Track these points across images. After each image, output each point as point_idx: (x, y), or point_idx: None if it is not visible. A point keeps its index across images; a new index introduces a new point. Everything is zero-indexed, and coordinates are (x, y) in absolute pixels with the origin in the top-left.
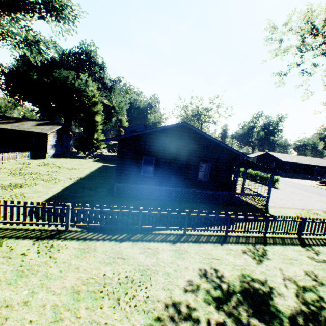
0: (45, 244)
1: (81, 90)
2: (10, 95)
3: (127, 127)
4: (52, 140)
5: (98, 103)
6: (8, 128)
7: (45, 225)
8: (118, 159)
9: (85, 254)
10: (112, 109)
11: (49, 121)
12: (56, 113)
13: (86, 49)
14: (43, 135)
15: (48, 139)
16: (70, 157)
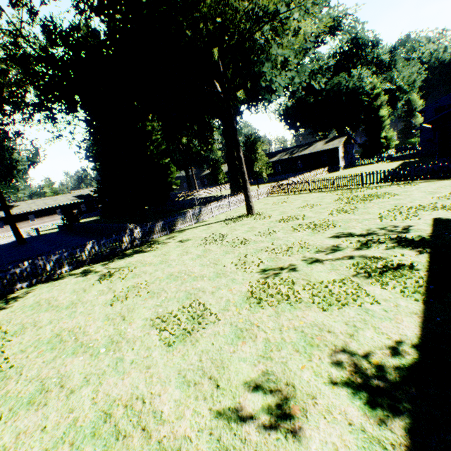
0: (404, 185)
1: (355, 90)
2: (294, 127)
3: (426, 107)
4: (340, 152)
5: (380, 93)
6: (307, 153)
7: (396, 182)
8: (439, 136)
9: (435, 183)
10: (395, 92)
11: (332, 137)
12: (332, 127)
13: (350, 35)
14: (333, 150)
15: (338, 152)
16: (356, 166)
